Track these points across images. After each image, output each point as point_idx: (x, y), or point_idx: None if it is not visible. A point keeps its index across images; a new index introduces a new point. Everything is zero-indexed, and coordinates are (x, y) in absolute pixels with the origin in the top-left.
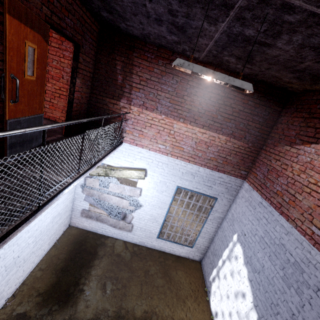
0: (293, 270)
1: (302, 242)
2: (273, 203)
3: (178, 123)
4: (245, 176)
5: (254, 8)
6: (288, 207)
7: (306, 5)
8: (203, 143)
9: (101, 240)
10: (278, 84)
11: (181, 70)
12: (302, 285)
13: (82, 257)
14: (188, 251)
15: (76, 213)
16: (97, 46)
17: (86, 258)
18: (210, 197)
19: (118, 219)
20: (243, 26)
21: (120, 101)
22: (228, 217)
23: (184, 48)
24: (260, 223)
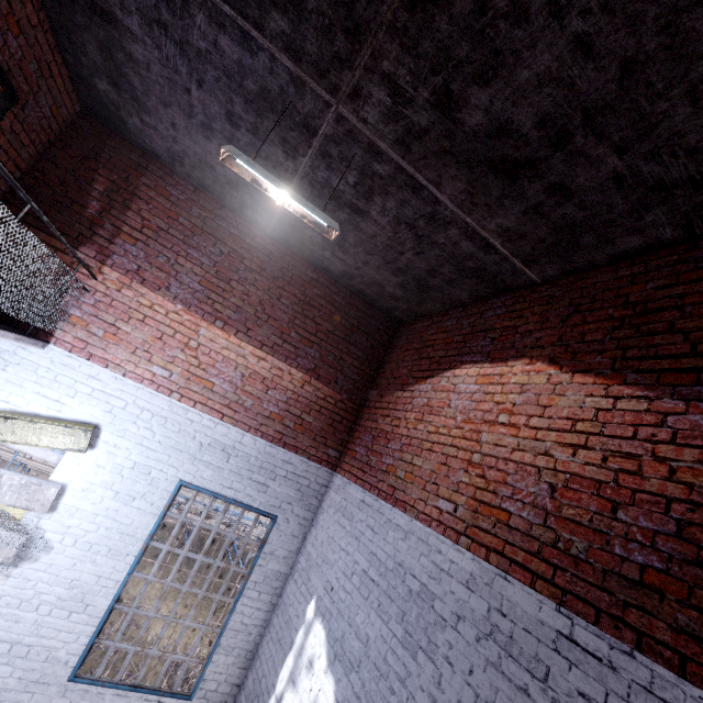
0: (419, 608)
1: (428, 540)
2: (382, 491)
3: (210, 327)
4: (336, 462)
5: (341, 142)
6: (404, 487)
7: (392, 153)
8: (258, 379)
9: None
10: (382, 300)
11: (233, 237)
12: (435, 630)
13: None
14: None
15: None
16: (60, 134)
17: None
18: (262, 514)
19: None
20: (330, 170)
21: (79, 249)
22: (299, 566)
23: (244, 200)
24: (361, 544)
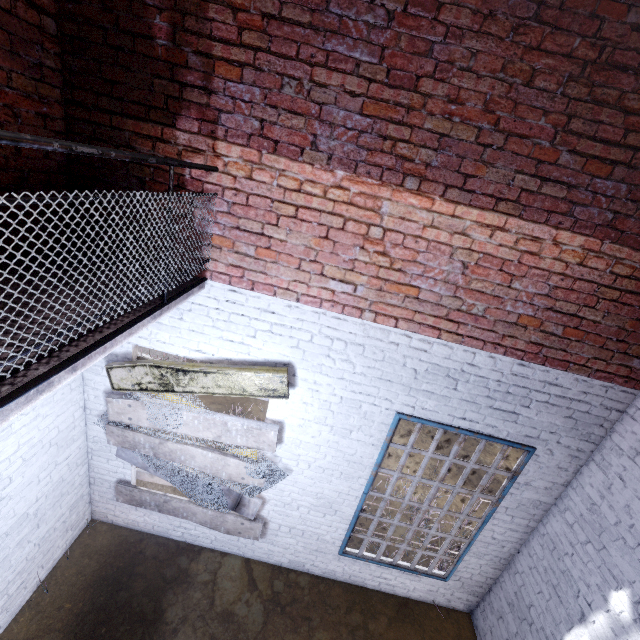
0: None
1: None
2: None
3: (397, 195)
4: None
5: None
6: None
7: None
8: (492, 266)
9: (178, 565)
10: None
11: None
12: None
13: (113, 639)
14: (434, 587)
15: (102, 490)
16: None
17: (124, 639)
18: (510, 446)
19: (219, 508)
20: None
21: (176, 125)
22: (573, 508)
23: None
24: None
